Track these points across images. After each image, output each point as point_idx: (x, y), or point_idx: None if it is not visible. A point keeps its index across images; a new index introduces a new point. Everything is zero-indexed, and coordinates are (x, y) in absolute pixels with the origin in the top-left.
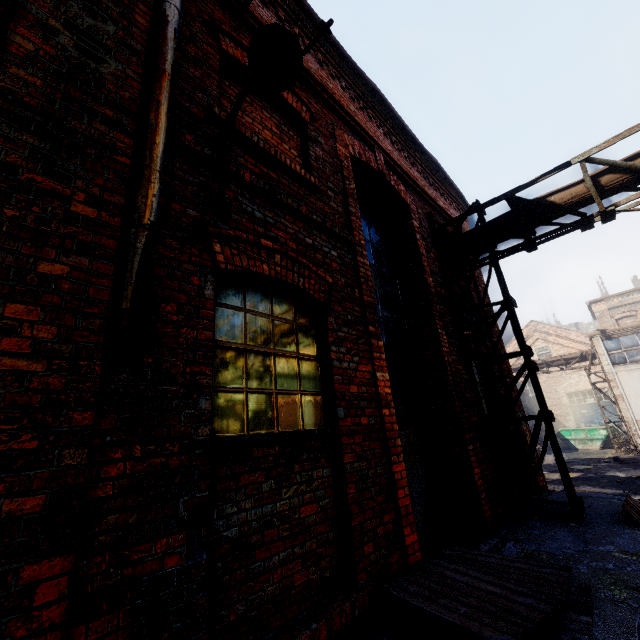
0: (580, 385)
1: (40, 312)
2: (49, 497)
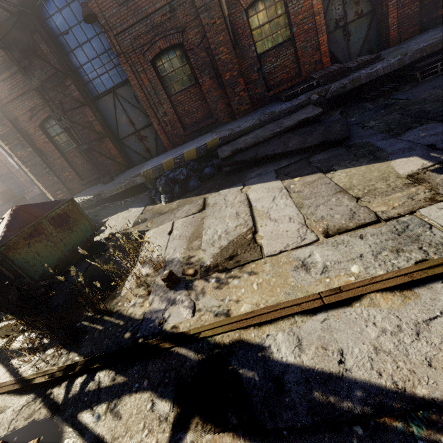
0: None
1: (223, 47)
2: (237, 72)
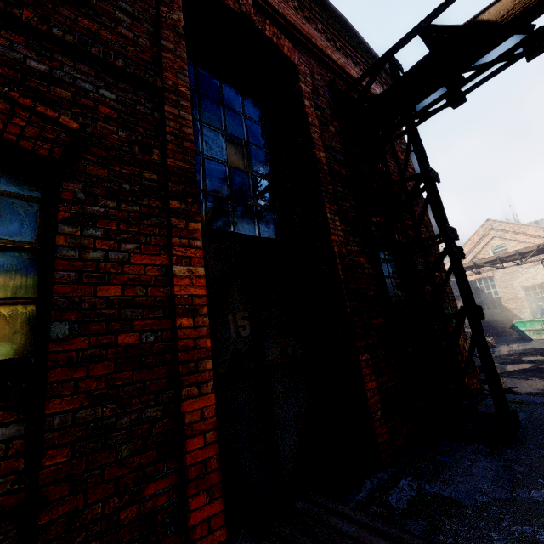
0: (537, 279)
1: None
2: None
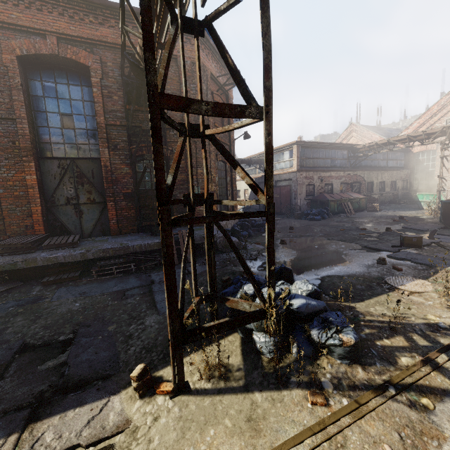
0: None
1: None
2: None
